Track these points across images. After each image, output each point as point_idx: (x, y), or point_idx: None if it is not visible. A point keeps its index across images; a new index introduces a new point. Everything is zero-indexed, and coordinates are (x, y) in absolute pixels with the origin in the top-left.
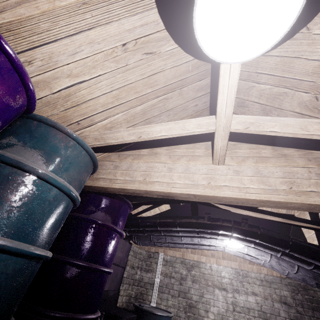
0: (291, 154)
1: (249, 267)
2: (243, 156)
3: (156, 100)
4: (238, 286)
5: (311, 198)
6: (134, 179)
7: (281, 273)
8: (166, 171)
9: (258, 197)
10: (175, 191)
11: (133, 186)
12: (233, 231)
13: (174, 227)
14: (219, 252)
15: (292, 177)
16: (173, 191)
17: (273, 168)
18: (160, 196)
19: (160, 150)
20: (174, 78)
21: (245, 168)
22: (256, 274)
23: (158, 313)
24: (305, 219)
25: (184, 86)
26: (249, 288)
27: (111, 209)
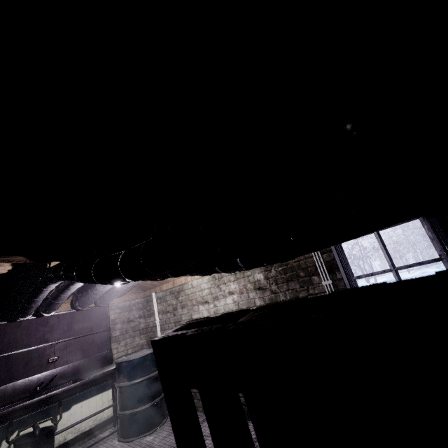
0: None
1: None
2: None
3: None
4: (216, 292)
5: None
6: None
7: None
8: None
9: None
10: None
11: None
12: (49, 282)
13: (33, 300)
14: None
15: None
16: None
17: None
18: None
19: None
20: None
21: None
22: None
23: (122, 361)
24: None
25: None
26: (225, 290)
27: None
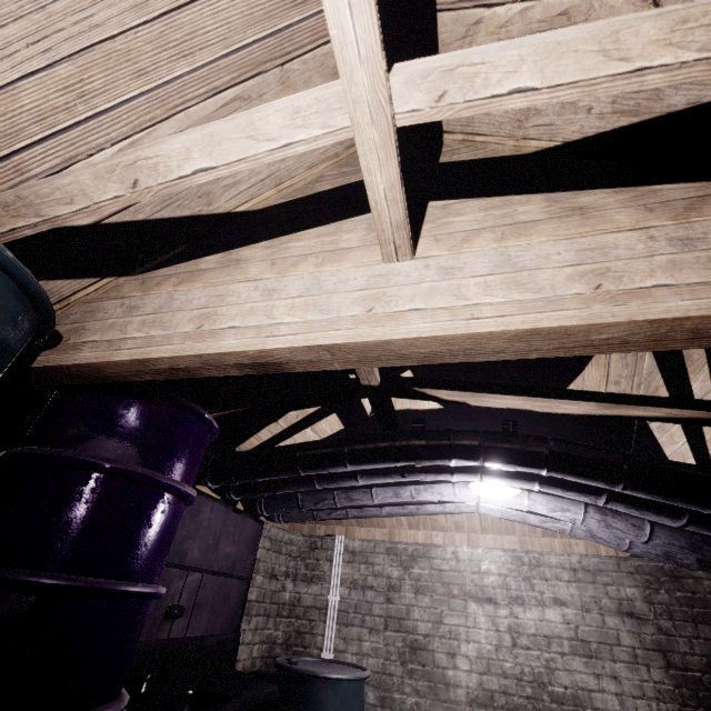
0: (598, 203)
1: (545, 544)
2: (466, 229)
3: (213, 104)
4: (520, 589)
5: (657, 305)
6: (171, 331)
7: (615, 547)
8: (258, 300)
9: (503, 326)
10: (276, 344)
11: (165, 350)
12: (484, 457)
13: (338, 464)
14: (472, 518)
15: (601, 260)
16: (271, 346)
17: (547, 245)
18: (246, 370)
19: (249, 252)
20: (251, 27)
21: (472, 258)
22: (561, 557)
23: (329, 674)
24: (656, 396)
25: (290, 57)
26: (546, 591)
27: (141, 429)
